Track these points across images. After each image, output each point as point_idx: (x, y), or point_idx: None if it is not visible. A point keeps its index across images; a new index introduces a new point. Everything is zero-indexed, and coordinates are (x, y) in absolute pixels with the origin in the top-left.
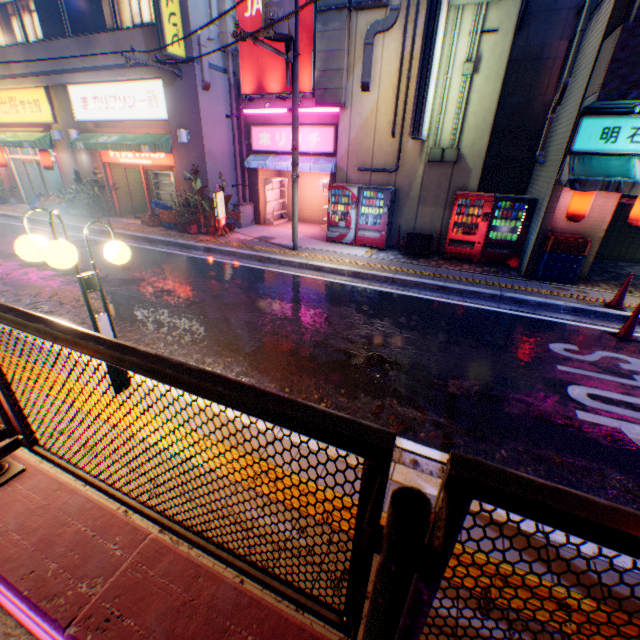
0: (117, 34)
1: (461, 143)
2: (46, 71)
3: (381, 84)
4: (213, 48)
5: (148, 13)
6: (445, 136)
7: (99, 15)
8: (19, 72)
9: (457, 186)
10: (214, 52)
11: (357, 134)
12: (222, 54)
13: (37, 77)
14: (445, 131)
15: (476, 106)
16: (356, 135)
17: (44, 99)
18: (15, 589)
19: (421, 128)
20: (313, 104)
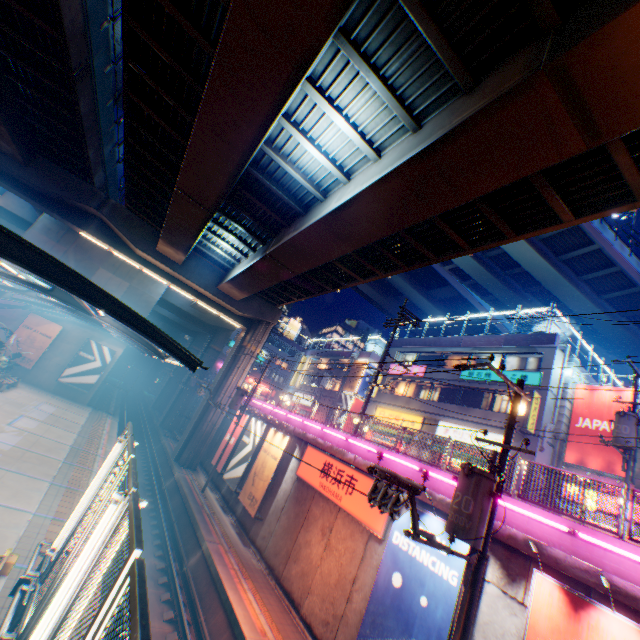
0: (487, 410)
1: None
2: (430, 411)
3: None
4: (548, 432)
5: (508, 407)
6: None
7: (475, 400)
8: (412, 407)
9: None
10: (587, 442)
11: None
12: (551, 436)
13: (422, 411)
14: None
15: None
16: None
17: (418, 420)
18: None
19: None
20: None
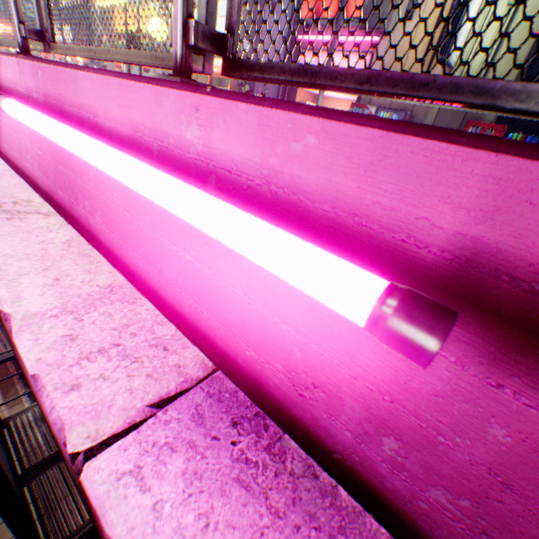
0: None
1: (488, 75)
2: None
3: (424, 13)
4: None
5: None
6: (473, 67)
7: None
8: None
9: (472, 118)
10: None
11: (389, 61)
12: None
13: None
14: (474, 62)
15: (514, 38)
16: (388, 62)
17: (156, 14)
18: (4, 54)
19: (450, 48)
20: (358, 33)
